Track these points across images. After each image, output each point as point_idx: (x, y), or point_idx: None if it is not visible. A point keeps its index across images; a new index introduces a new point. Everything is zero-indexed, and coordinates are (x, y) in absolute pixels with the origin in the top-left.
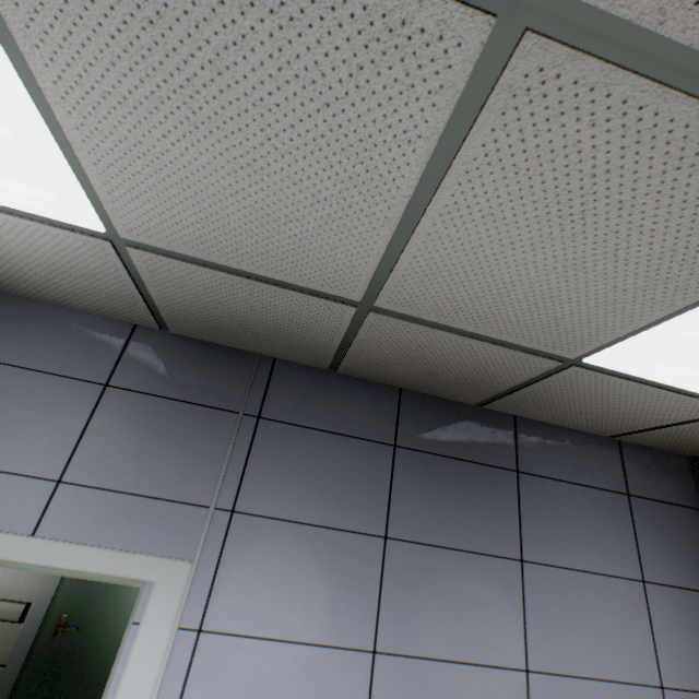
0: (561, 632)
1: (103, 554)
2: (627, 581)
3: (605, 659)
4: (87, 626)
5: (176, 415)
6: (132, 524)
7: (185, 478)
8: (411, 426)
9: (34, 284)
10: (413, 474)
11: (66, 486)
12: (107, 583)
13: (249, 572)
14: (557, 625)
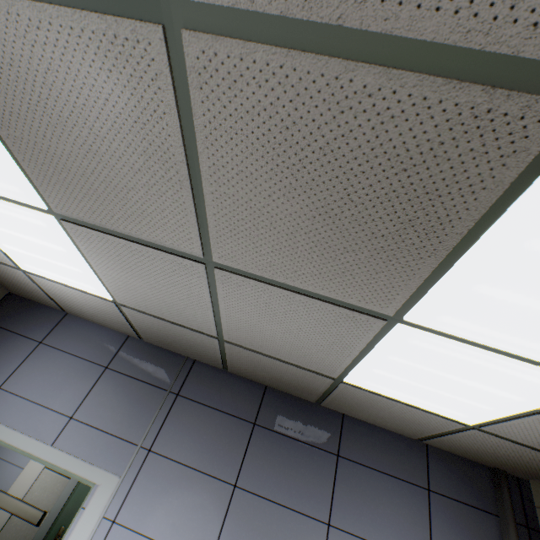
0: None
1: (79, 462)
2: None
3: None
4: None
5: (135, 388)
6: (98, 448)
7: (130, 426)
8: (268, 412)
9: (87, 314)
10: (262, 445)
11: (73, 420)
12: None
13: (149, 491)
14: None
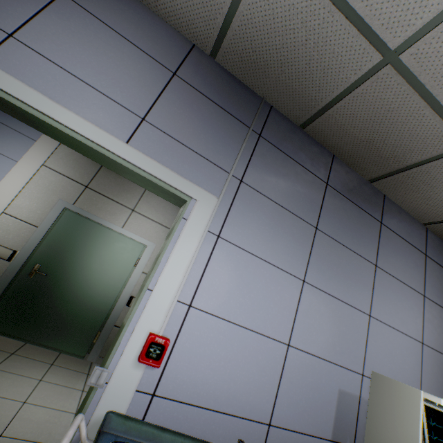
0: (387, 305)
1: (168, 172)
2: (417, 293)
3: (402, 323)
4: (52, 275)
5: (214, 112)
6: (185, 164)
7: (216, 151)
8: (336, 177)
9: None
10: (333, 202)
11: (147, 124)
12: (69, 254)
13: (247, 217)
14: (386, 301)
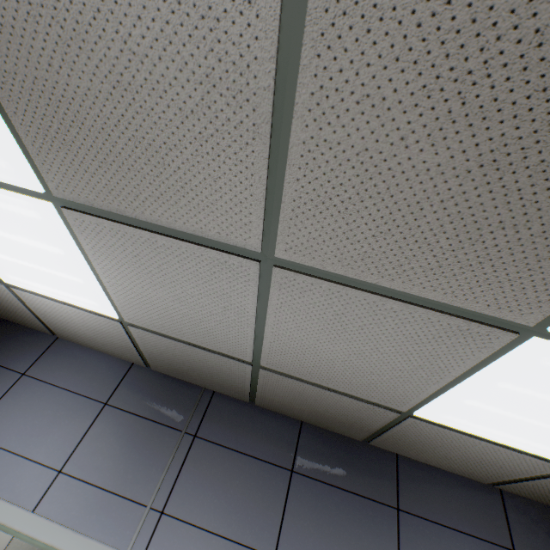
0: None
1: (69, 534)
2: None
3: None
4: None
5: (142, 429)
6: (94, 512)
7: (136, 479)
8: (307, 454)
9: (83, 338)
10: (304, 499)
11: (63, 475)
12: None
13: None
14: None
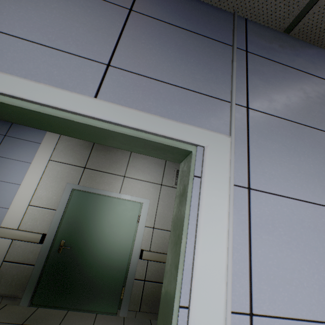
0: None
1: (157, 120)
2: None
3: None
4: (75, 247)
5: (187, 39)
6: (174, 104)
7: (205, 80)
8: None
9: None
10: None
11: (114, 69)
12: (84, 226)
13: (272, 151)
14: None
